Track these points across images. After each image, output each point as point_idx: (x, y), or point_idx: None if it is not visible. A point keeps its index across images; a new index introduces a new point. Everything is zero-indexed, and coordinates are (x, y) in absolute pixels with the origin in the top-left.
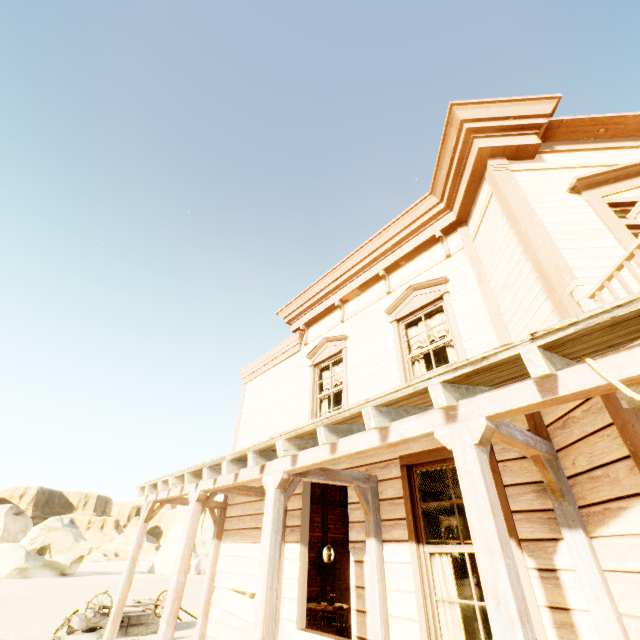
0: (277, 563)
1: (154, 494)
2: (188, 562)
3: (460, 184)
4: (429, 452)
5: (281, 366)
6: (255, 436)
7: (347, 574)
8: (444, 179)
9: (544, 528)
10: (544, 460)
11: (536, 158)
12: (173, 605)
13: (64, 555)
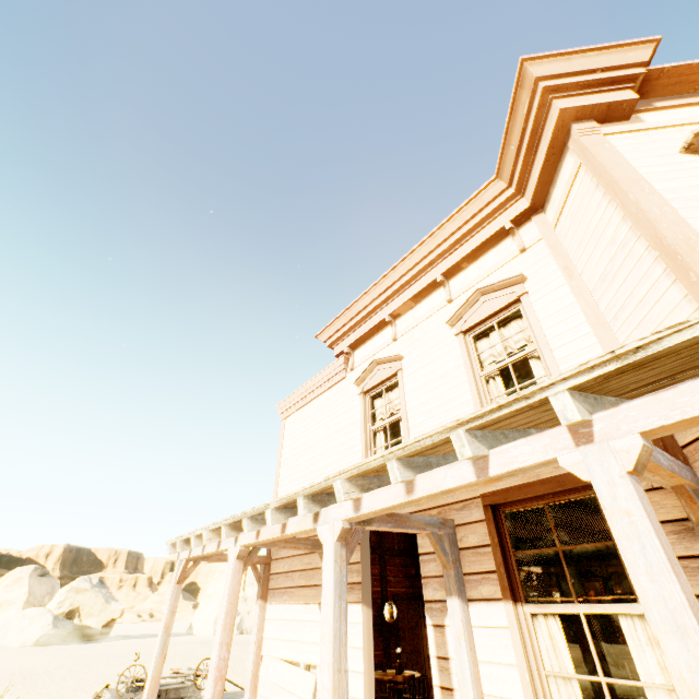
0: (344, 637)
1: (187, 551)
2: (231, 633)
3: (534, 161)
4: (520, 488)
5: (324, 396)
6: (299, 478)
7: (413, 634)
8: (513, 157)
9: (694, 581)
10: (691, 491)
11: (632, 118)
12: (215, 687)
13: (94, 618)
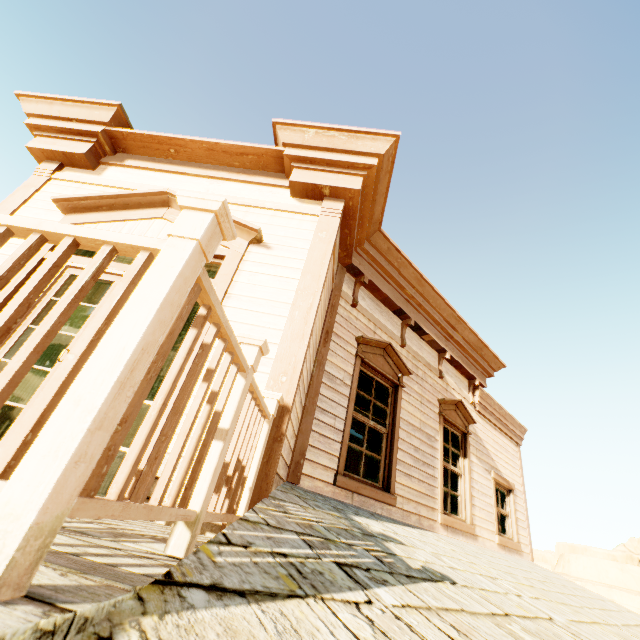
0: None
1: None
2: None
3: None
4: None
5: None
6: None
7: None
8: None
9: None
10: None
11: (99, 169)
12: None
13: None
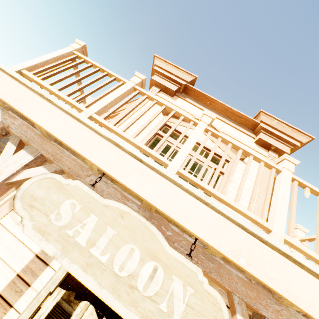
0: None
1: None
2: None
3: None
4: None
5: None
6: None
7: None
8: None
9: None
10: None
11: (174, 97)
12: None
13: None
